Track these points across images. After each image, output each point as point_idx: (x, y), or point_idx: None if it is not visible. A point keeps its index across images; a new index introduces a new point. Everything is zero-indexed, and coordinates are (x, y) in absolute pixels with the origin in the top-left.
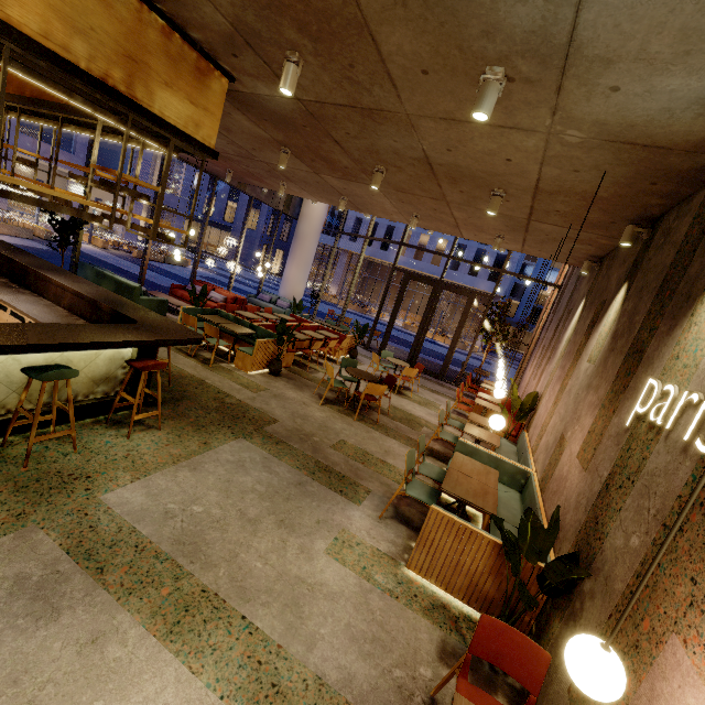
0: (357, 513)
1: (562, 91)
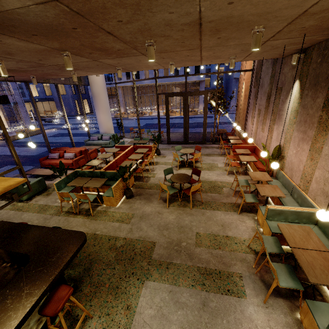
0: (251, 309)
1: None
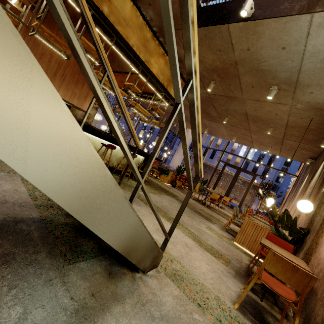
0: (213, 225)
1: (295, 93)
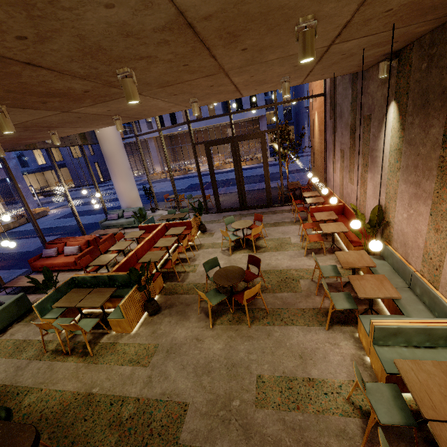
0: None
1: None
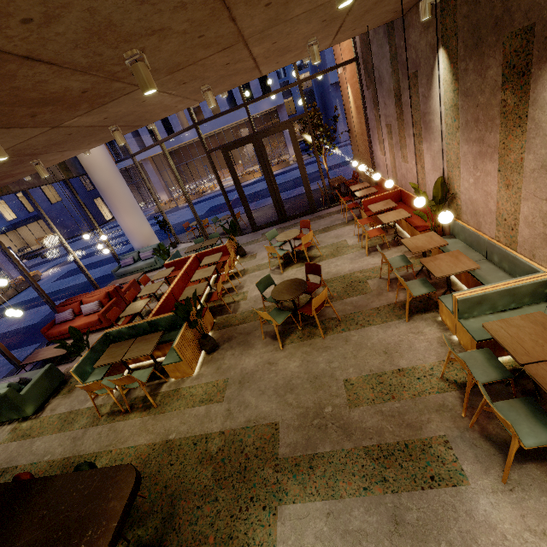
0: (484, 504)
1: None
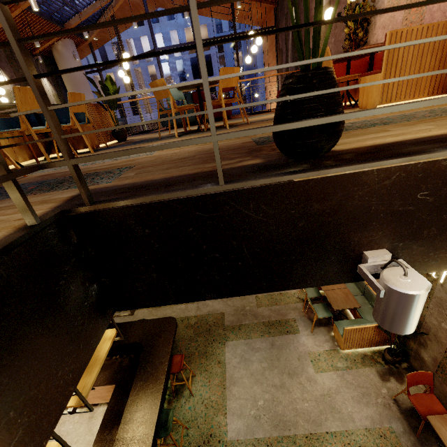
0: (304, 339)
1: None
